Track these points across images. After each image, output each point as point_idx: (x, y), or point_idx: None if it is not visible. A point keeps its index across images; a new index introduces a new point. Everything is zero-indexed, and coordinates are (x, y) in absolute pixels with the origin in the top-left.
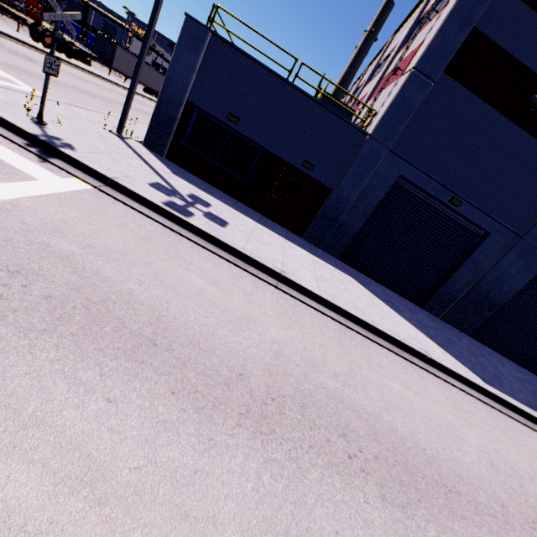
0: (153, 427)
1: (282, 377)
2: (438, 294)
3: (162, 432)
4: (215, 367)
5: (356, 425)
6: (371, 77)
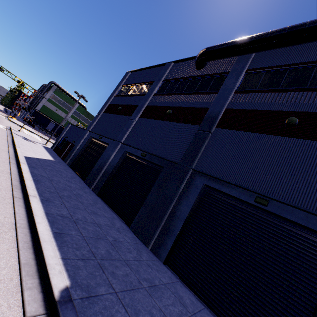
0: None
1: None
2: (90, 173)
3: None
4: None
5: None
6: None
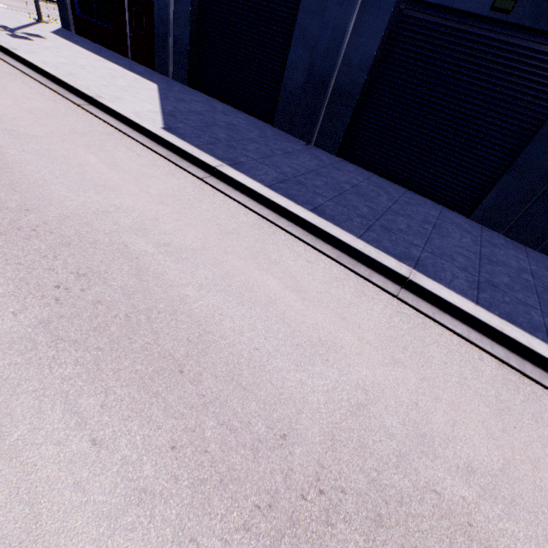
0: None
1: None
2: (281, 99)
3: None
4: None
5: None
6: None
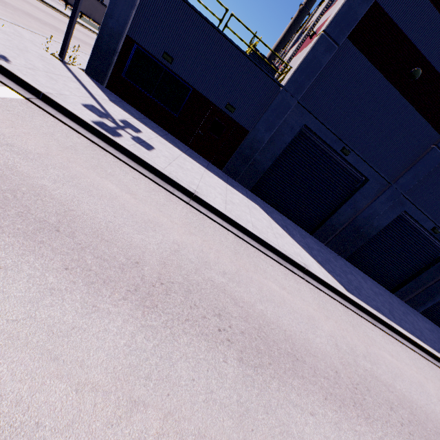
0: (40, 292)
1: (175, 269)
2: (325, 225)
3: (47, 296)
4: (113, 255)
5: (231, 309)
6: (296, 42)
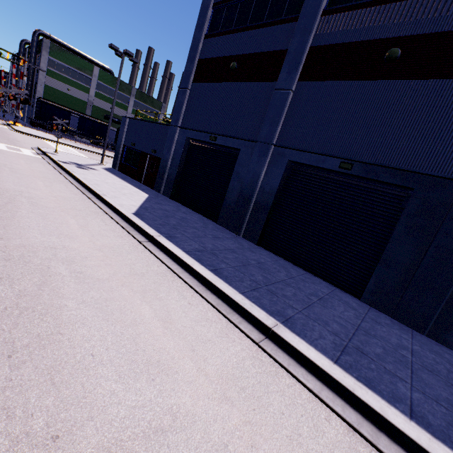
0: None
1: None
2: (223, 207)
3: None
4: None
5: None
6: None
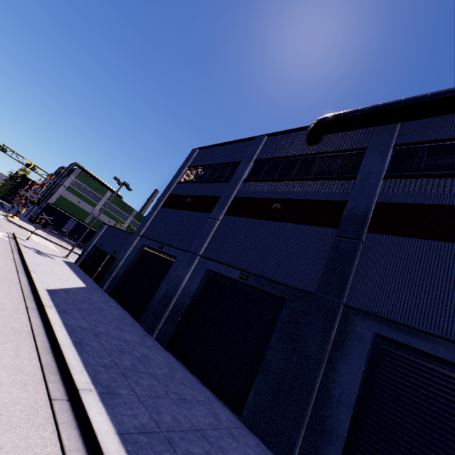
0: None
1: None
2: (149, 307)
3: None
4: None
5: None
6: None
